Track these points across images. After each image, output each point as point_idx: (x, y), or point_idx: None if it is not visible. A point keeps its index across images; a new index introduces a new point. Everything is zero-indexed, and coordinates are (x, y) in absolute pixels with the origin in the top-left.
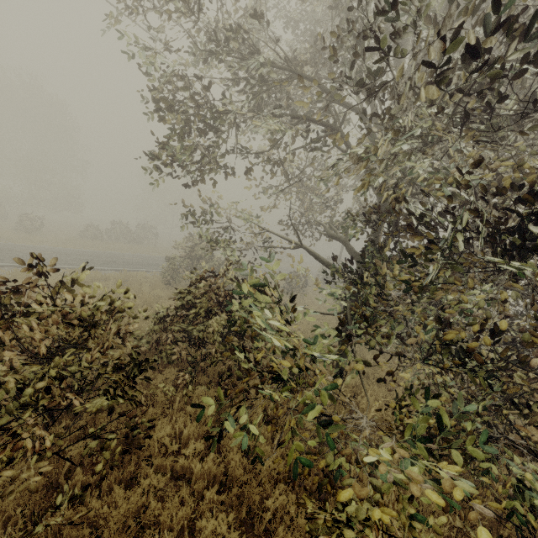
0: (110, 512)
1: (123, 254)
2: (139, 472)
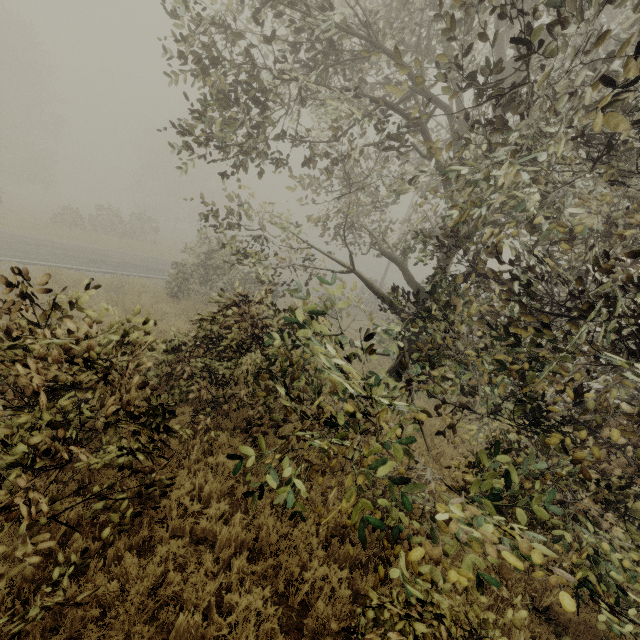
0: (120, 585)
1: (113, 251)
2: (151, 534)
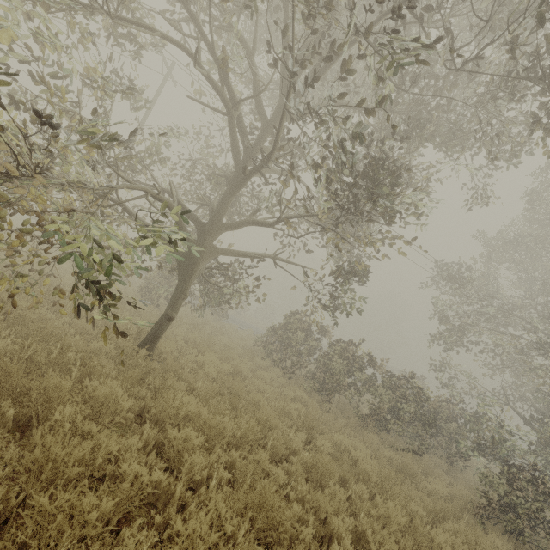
0: None
1: None
2: None
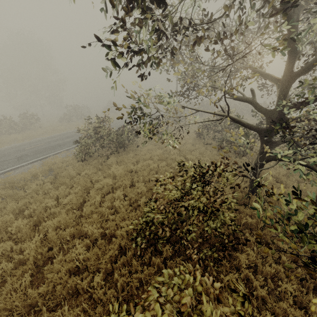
0: None
1: (24, 144)
2: None
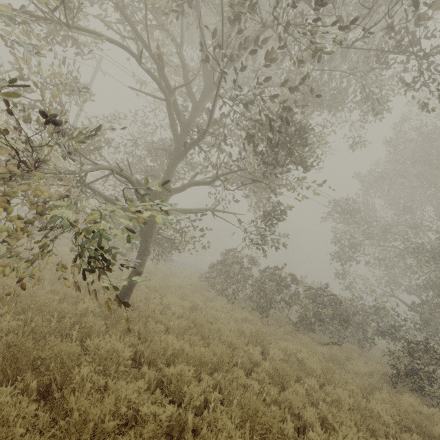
0: None
1: None
2: None
